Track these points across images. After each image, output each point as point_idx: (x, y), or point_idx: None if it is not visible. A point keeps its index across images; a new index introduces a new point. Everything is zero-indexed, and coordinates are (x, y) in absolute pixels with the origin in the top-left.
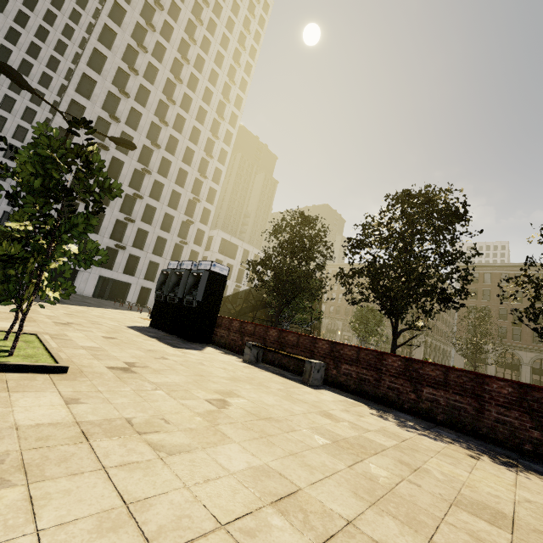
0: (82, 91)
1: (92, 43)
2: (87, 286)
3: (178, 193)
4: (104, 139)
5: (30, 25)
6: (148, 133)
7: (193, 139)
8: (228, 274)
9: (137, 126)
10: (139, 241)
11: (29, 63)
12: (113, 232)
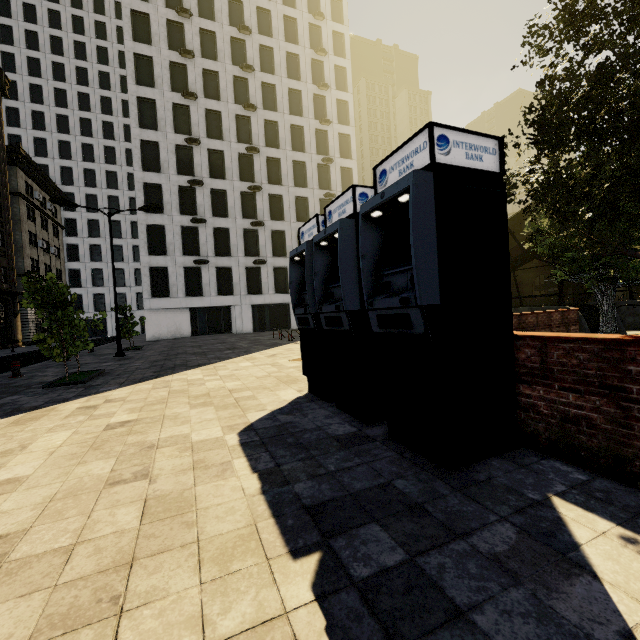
0: (143, 80)
1: (125, 6)
2: (244, 321)
3: (301, 162)
4: (191, 132)
5: (89, 52)
6: (235, 96)
7: (292, 74)
8: (502, 166)
9: (219, 93)
10: (278, 247)
11: (107, 98)
12: (245, 247)
